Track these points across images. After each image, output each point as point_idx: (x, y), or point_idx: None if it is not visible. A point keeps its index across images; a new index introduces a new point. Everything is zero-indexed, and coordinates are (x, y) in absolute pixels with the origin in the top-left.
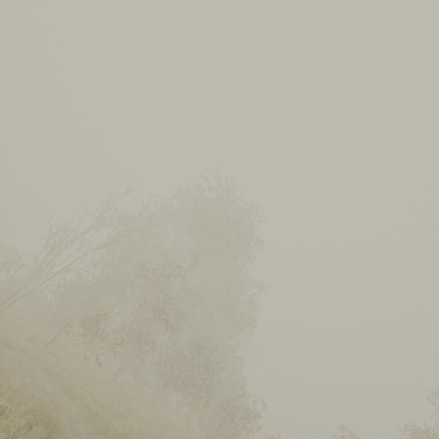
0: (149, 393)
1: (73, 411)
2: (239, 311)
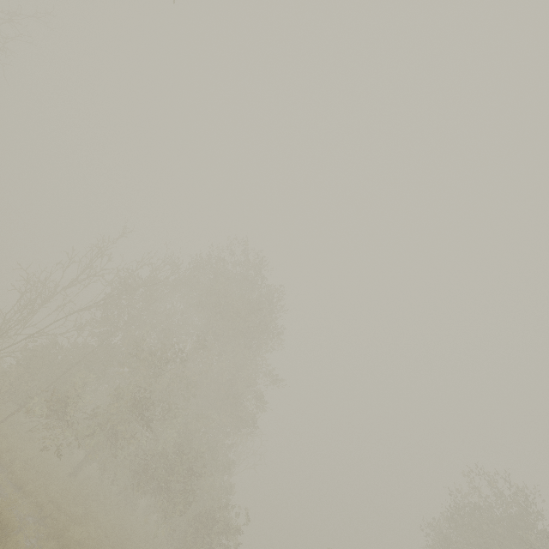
0: (113, 493)
1: (23, 510)
2: (241, 408)
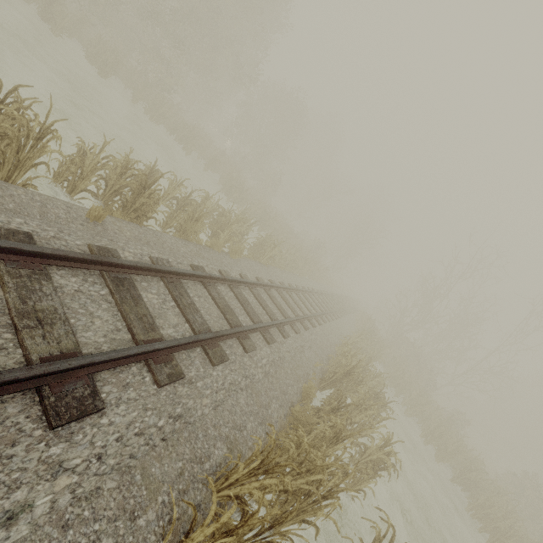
0: None
1: None
2: None
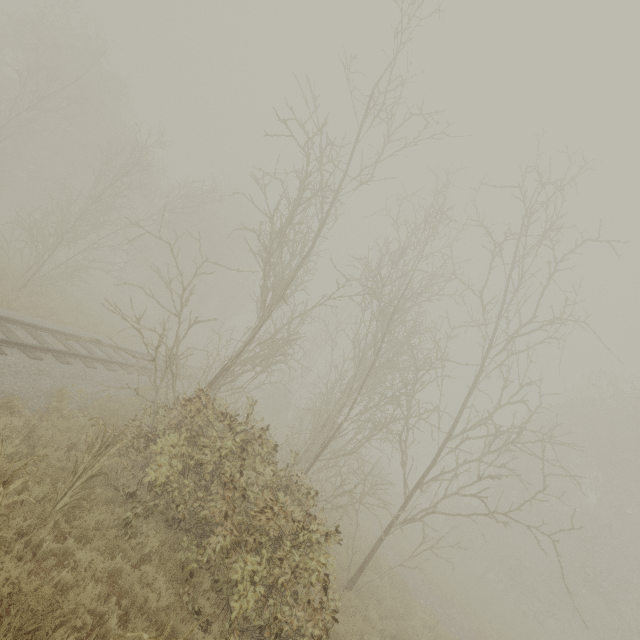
0: None
1: None
2: None
